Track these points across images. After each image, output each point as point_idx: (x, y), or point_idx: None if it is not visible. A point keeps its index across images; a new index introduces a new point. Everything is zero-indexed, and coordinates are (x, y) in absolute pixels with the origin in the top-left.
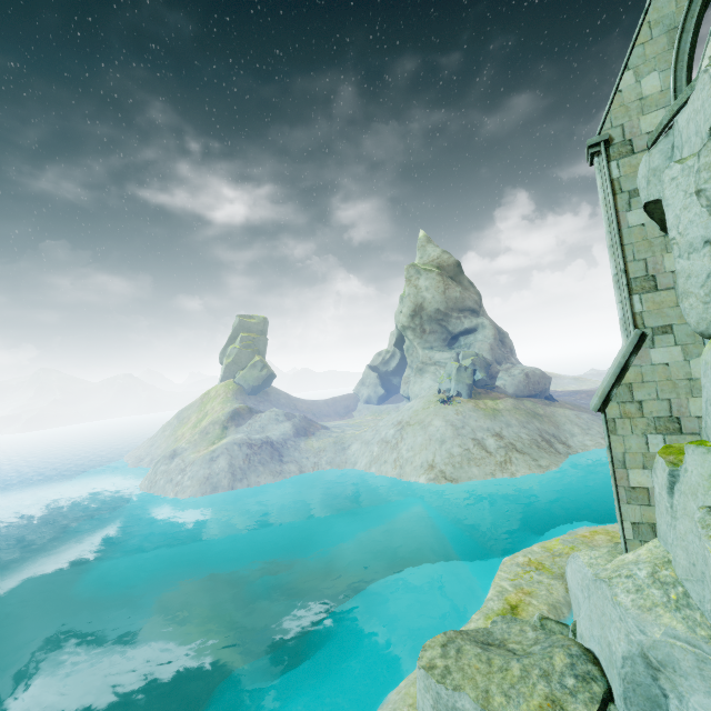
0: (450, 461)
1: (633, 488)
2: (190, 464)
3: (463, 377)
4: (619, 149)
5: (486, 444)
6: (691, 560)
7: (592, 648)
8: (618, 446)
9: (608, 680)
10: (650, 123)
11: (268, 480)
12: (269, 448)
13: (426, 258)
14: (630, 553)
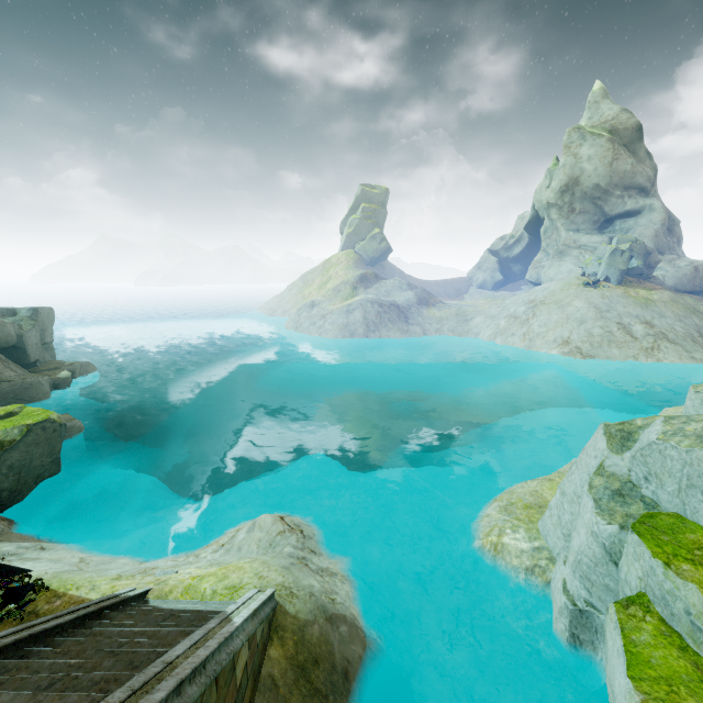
0: (588, 340)
1: None
2: (329, 313)
3: (617, 261)
4: None
5: (632, 330)
6: None
7: None
8: None
9: None
10: None
11: (396, 335)
12: (396, 310)
13: (596, 118)
14: None
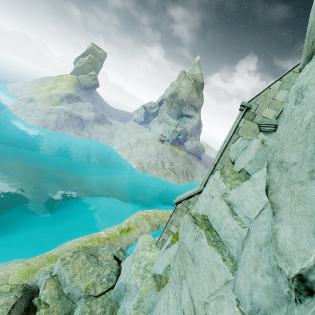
0: (148, 164)
1: (170, 230)
2: (37, 110)
3: (174, 135)
4: (249, 115)
5: (165, 165)
6: (155, 270)
7: (122, 269)
8: (174, 216)
9: (116, 282)
10: (267, 113)
11: (72, 134)
12: (79, 121)
13: (192, 72)
14: (149, 253)
